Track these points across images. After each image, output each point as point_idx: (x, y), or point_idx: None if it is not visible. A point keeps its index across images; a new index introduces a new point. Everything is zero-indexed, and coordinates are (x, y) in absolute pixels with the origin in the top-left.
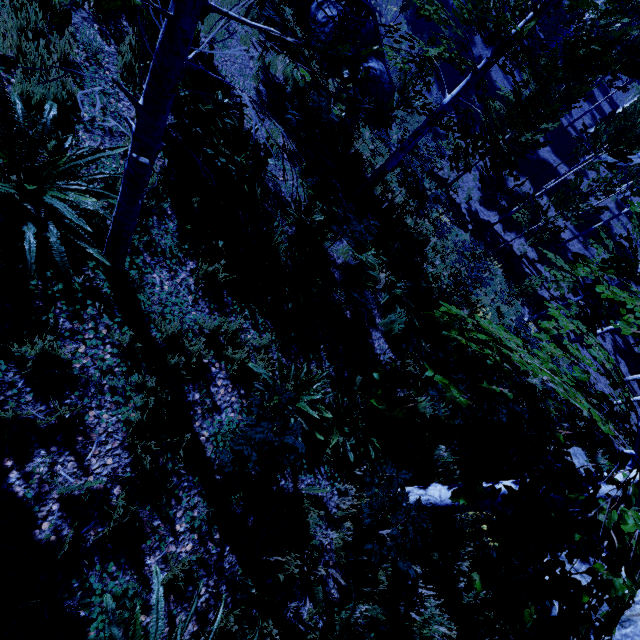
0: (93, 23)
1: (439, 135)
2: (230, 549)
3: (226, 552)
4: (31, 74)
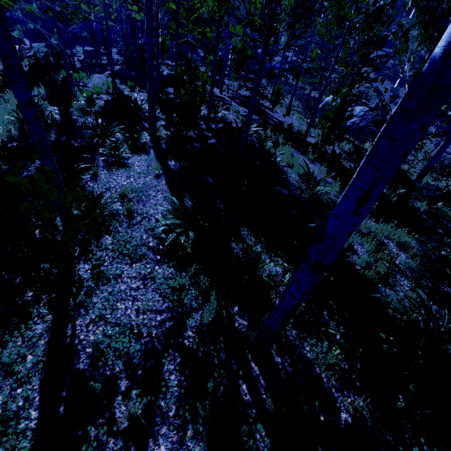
0: (295, 151)
1: (450, 151)
2: (432, 303)
3: (431, 304)
4: (292, 166)
